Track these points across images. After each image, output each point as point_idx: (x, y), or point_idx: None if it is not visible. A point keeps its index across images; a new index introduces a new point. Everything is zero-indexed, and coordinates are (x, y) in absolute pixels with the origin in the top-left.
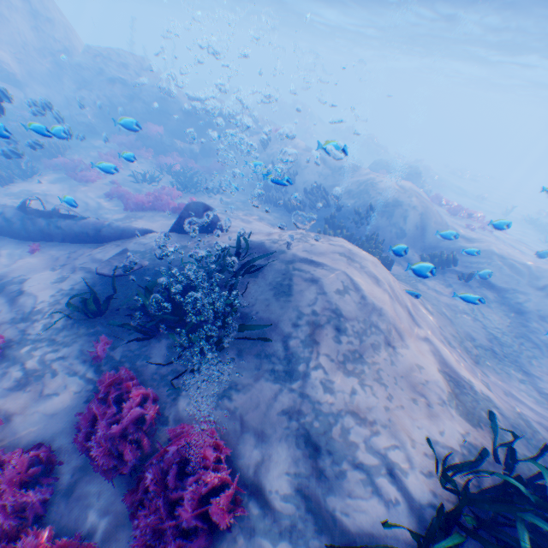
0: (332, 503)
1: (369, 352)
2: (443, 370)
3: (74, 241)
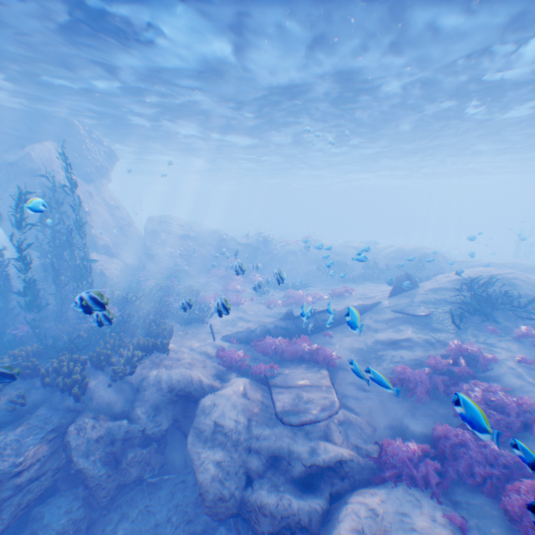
0: None
1: None
2: None
3: (335, 324)
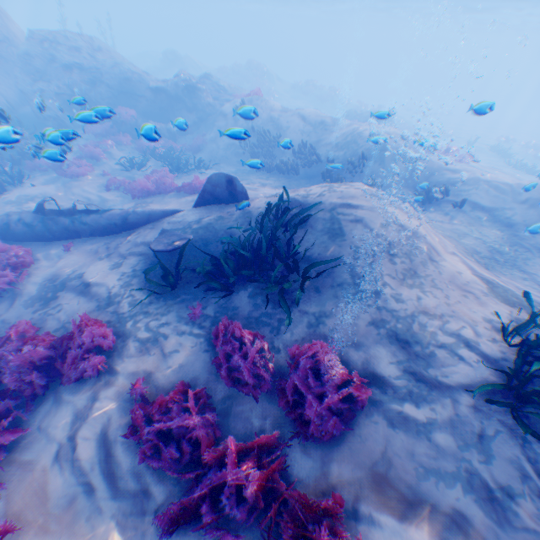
0: (432, 372)
1: (419, 268)
2: (473, 274)
3: (102, 233)
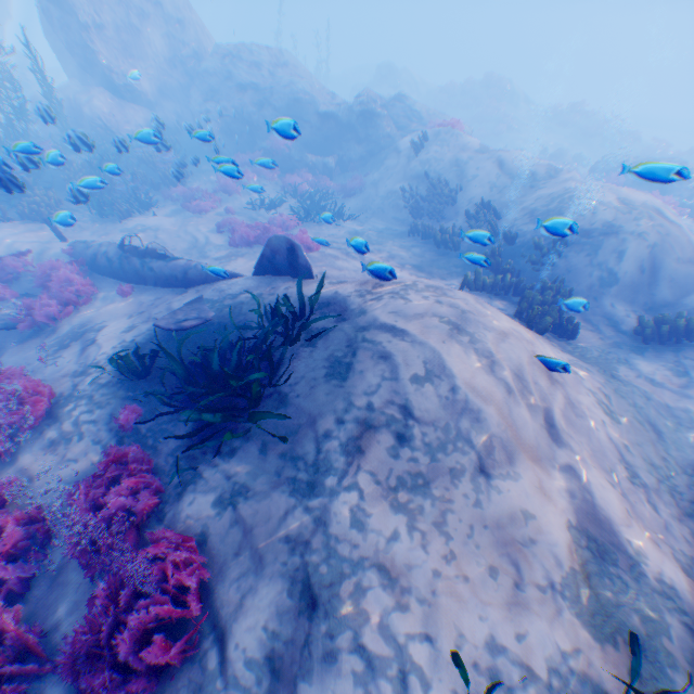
0: (303, 692)
1: (441, 478)
2: (582, 526)
3: (164, 284)
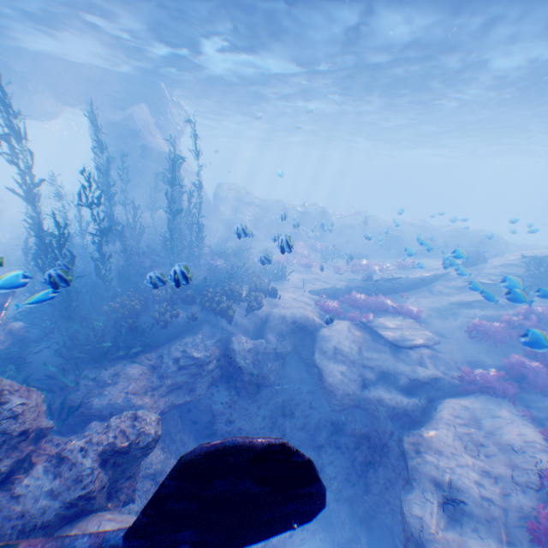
0: None
1: None
2: None
3: (409, 288)
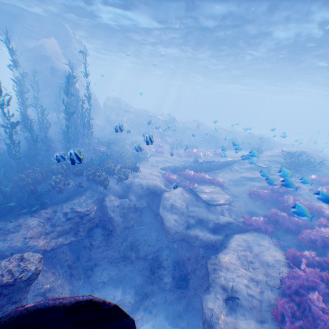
0: None
1: None
2: None
3: (219, 168)
